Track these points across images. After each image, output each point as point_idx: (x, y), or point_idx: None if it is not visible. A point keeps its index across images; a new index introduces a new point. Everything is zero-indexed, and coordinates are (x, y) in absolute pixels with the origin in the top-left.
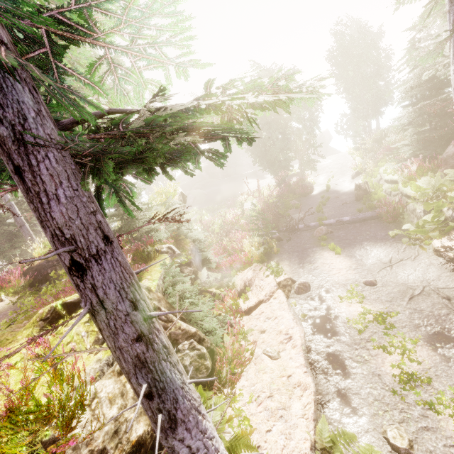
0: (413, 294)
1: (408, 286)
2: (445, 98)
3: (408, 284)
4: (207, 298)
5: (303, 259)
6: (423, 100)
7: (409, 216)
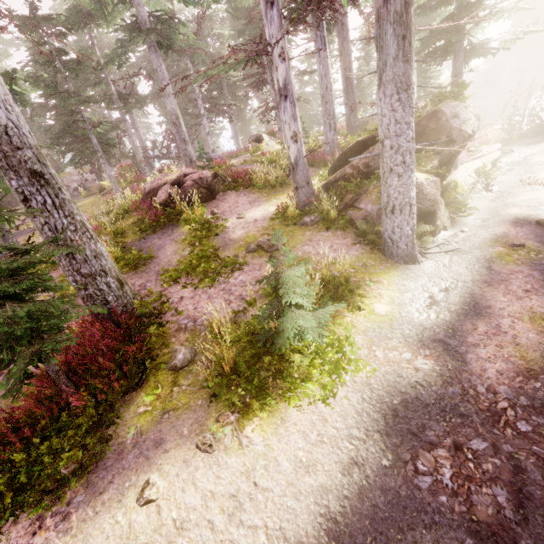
0: None
1: None
2: None
3: None
4: None
5: (532, 144)
6: None
7: None
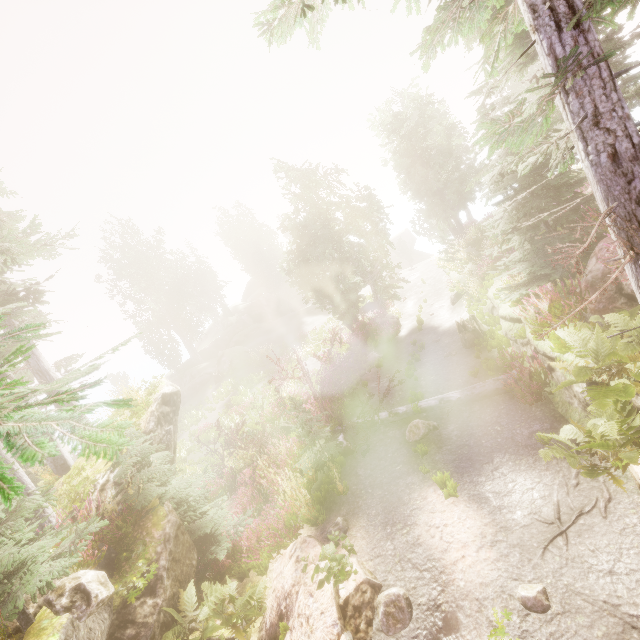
0: None
1: (624, 619)
2: (557, 183)
3: (622, 607)
4: None
5: (392, 510)
6: (524, 191)
7: (561, 390)
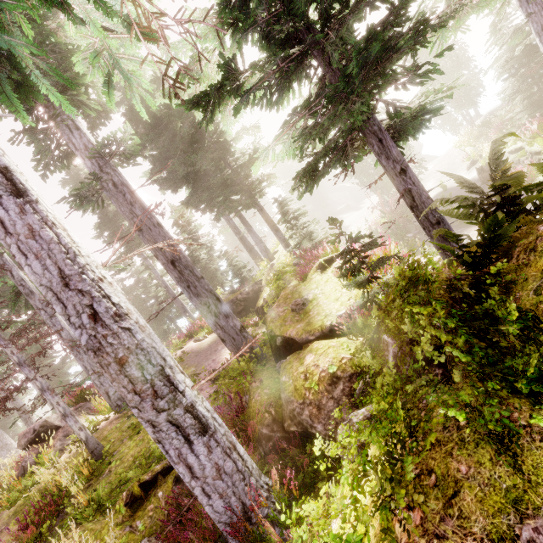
0: None
1: None
2: None
3: None
4: None
5: None
6: (522, 68)
7: None
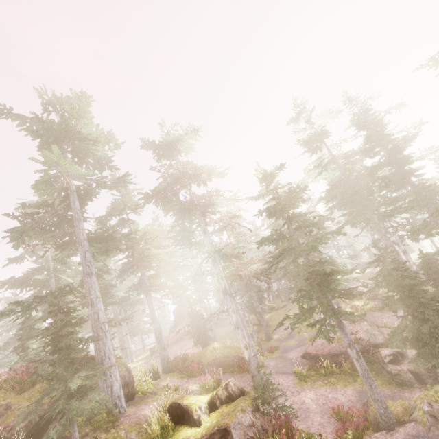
0: None
1: None
2: None
3: None
4: None
5: None
6: None
7: None
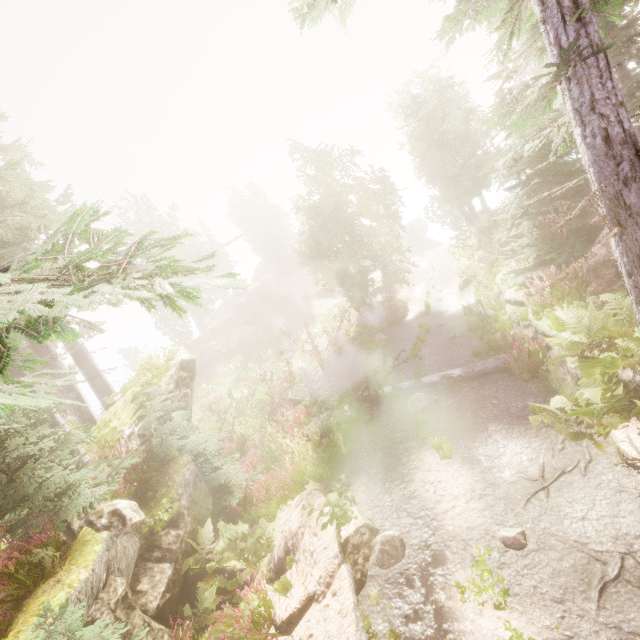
0: (605, 577)
1: (589, 554)
2: (568, 170)
3: (589, 545)
4: (213, 590)
5: (391, 470)
6: (536, 176)
7: (557, 368)
